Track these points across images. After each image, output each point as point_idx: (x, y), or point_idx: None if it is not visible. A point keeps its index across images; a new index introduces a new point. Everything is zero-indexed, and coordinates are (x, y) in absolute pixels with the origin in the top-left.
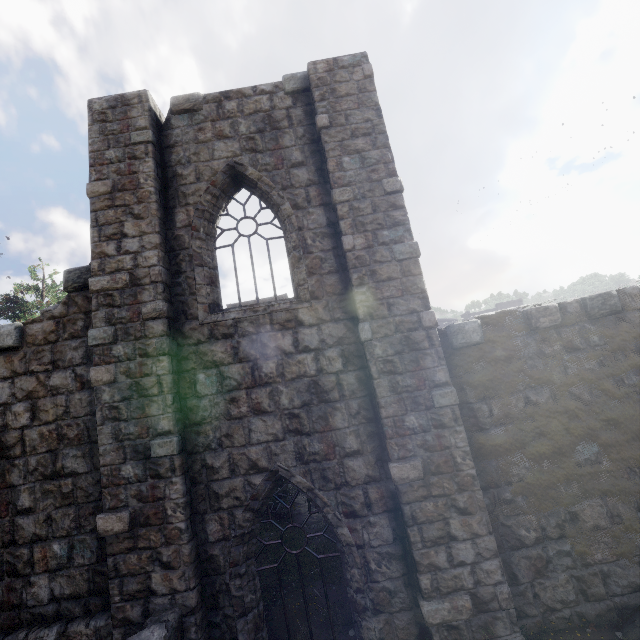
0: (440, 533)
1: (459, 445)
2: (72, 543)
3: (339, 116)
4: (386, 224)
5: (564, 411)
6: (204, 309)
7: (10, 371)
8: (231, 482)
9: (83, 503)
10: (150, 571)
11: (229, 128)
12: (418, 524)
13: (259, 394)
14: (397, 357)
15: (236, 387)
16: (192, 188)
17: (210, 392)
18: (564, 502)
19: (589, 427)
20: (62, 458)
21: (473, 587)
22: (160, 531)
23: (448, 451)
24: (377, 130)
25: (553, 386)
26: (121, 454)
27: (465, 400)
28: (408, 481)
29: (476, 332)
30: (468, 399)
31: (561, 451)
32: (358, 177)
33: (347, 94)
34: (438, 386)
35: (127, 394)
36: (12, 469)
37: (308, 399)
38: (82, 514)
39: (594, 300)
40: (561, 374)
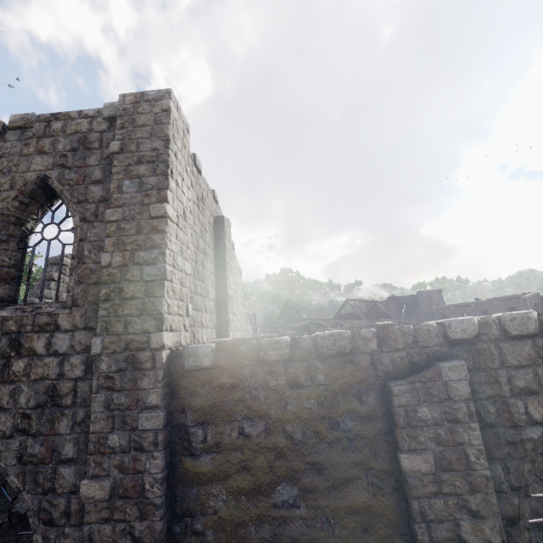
0: None
1: (151, 471)
2: None
3: (132, 143)
4: (144, 246)
5: (273, 448)
6: None
7: None
8: None
9: None
10: None
11: (49, 145)
12: None
13: (2, 390)
14: (119, 374)
15: None
16: (4, 195)
17: None
18: None
19: (293, 468)
20: None
21: None
22: None
23: (140, 475)
24: (160, 159)
25: (269, 420)
26: None
27: (183, 422)
28: (93, 501)
29: (208, 357)
30: (186, 422)
31: (261, 489)
32: (132, 200)
33: (144, 124)
34: (148, 408)
35: None
36: None
37: (43, 401)
38: None
39: (325, 339)
40: (279, 409)
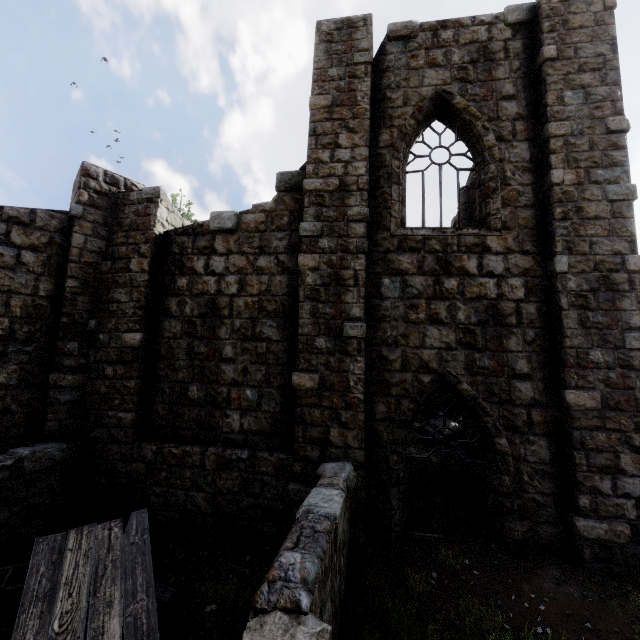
0: (608, 463)
1: None
2: (261, 393)
3: (568, 49)
4: (602, 163)
5: None
6: (395, 223)
7: (226, 249)
8: (402, 375)
9: (273, 364)
10: (330, 426)
11: (442, 57)
12: (586, 449)
13: (438, 306)
14: (591, 294)
15: (417, 296)
16: (398, 111)
17: (392, 296)
18: None
19: None
20: (260, 325)
21: (635, 519)
22: (342, 397)
23: (631, 391)
24: (609, 66)
25: None
26: (316, 328)
27: None
28: (583, 409)
29: None
30: None
31: None
32: (579, 113)
33: (581, 26)
34: (632, 329)
35: (327, 281)
36: (221, 326)
37: (485, 319)
38: (271, 372)
39: None
40: None
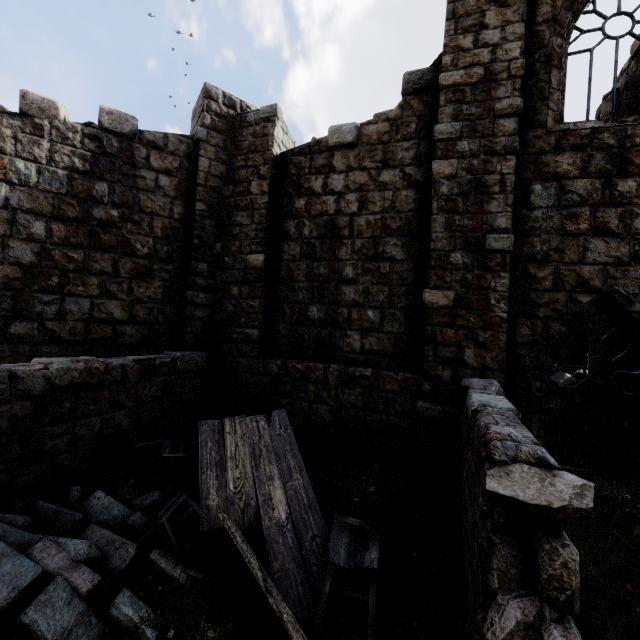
0: None
1: None
2: (384, 314)
3: None
4: None
5: None
6: (552, 117)
7: (346, 166)
8: (552, 294)
9: (397, 284)
10: (464, 346)
11: None
12: None
13: (606, 213)
14: None
15: (578, 203)
16: None
17: (545, 204)
18: None
19: None
20: (383, 244)
21: None
22: (480, 316)
23: None
24: None
25: None
26: (452, 243)
27: None
28: None
29: None
30: None
31: None
32: None
33: None
34: None
35: (466, 189)
36: (341, 246)
37: None
38: (395, 293)
39: None
40: None
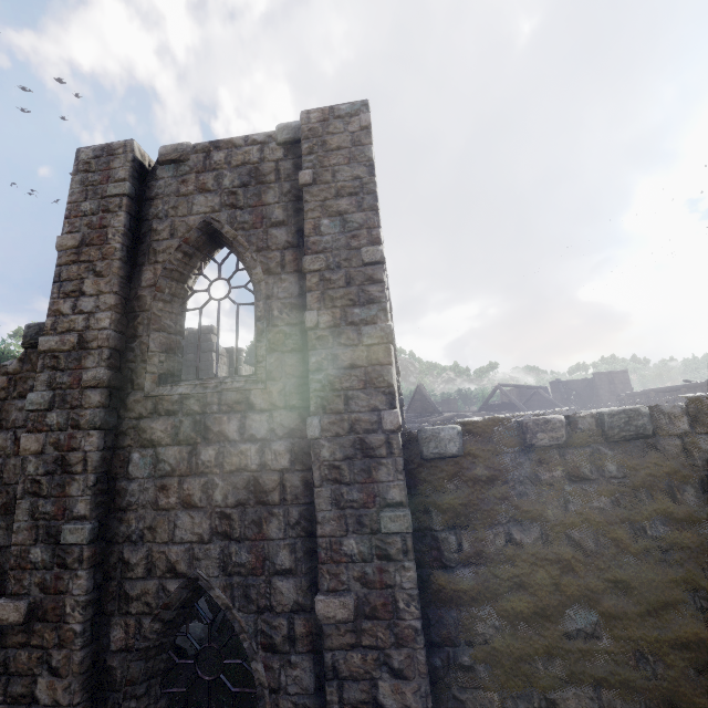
0: (364, 696)
1: (405, 586)
2: None
3: (325, 172)
4: (359, 300)
5: (556, 559)
6: (153, 379)
7: None
8: (145, 584)
9: None
10: (37, 674)
11: (213, 181)
12: (338, 679)
13: (192, 484)
14: (346, 463)
15: (169, 473)
16: (164, 245)
17: (141, 475)
18: (540, 683)
19: (588, 587)
20: None
21: None
22: (55, 630)
23: (390, 591)
24: (365, 189)
25: (546, 524)
26: (33, 534)
27: (429, 526)
28: (334, 622)
29: (453, 441)
30: (433, 525)
31: (545, 613)
32: (335, 243)
33: (338, 147)
34: (390, 506)
35: (51, 468)
36: None
37: (244, 498)
38: None
39: (615, 417)
40: (558, 509)
